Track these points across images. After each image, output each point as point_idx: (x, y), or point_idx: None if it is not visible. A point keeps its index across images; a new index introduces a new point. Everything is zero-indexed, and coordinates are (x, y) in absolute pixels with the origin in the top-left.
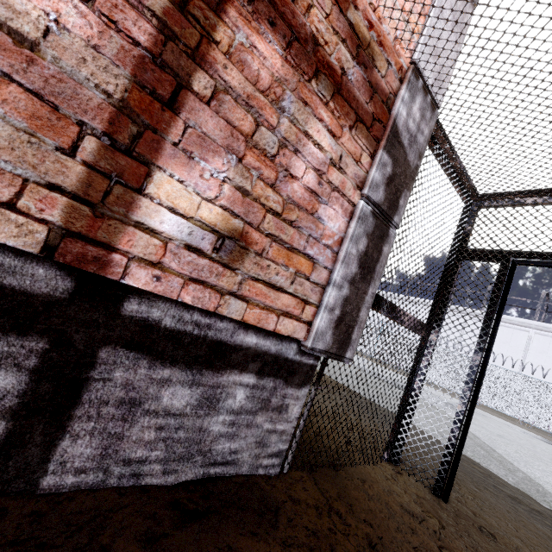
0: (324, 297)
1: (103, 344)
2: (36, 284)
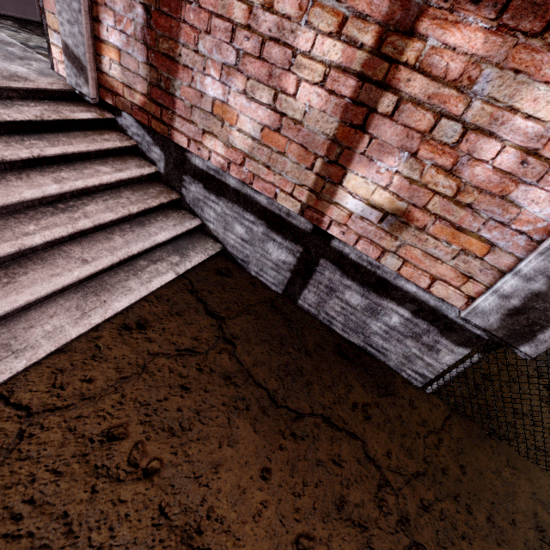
0: (499, 281)
1: (322, 257)
2: (301, 224)
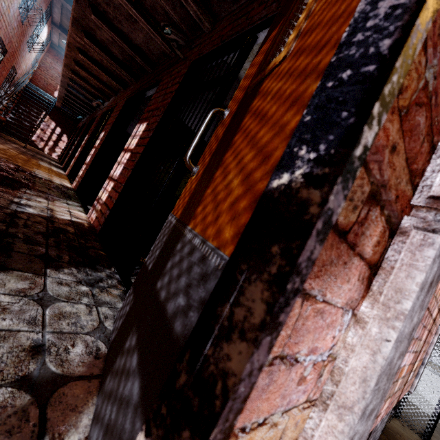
0: (420, 370)
1: None
2: None
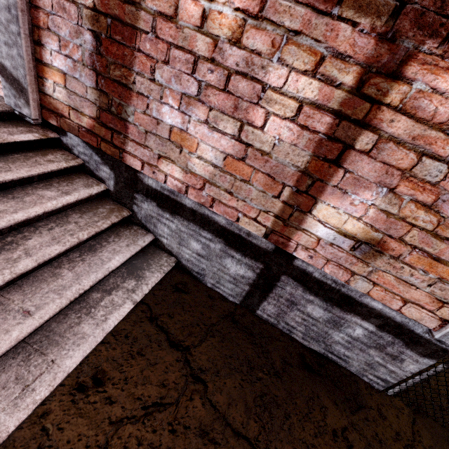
0: None
1: (283, 274)
2: (262, 244)
